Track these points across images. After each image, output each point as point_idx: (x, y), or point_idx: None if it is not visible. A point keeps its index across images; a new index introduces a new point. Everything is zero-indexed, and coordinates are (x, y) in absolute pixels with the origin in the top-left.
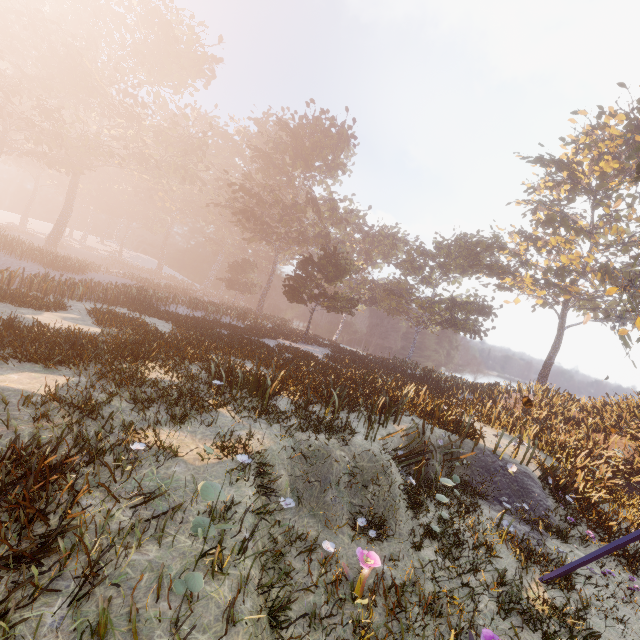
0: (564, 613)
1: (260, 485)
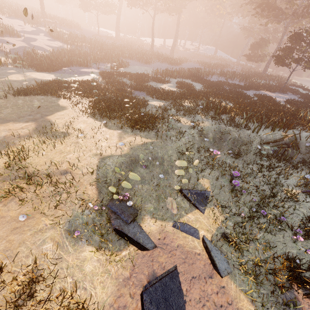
0: (293, 195)
1: (199, 133)
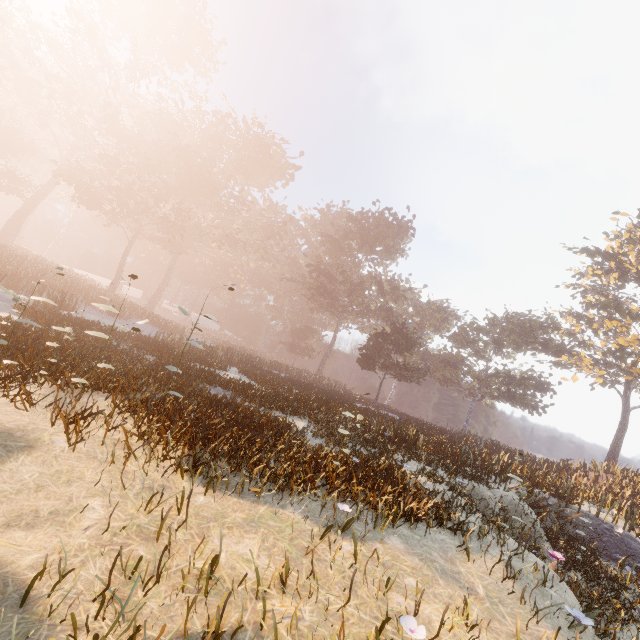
0: None
1: None
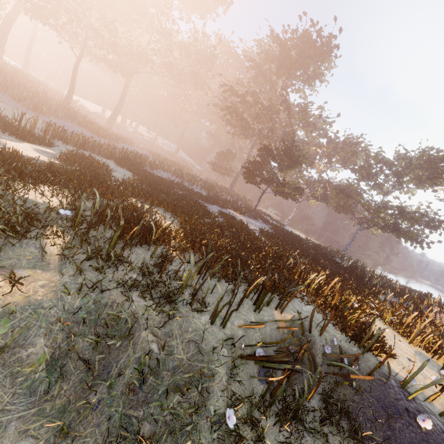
0: None
1: None
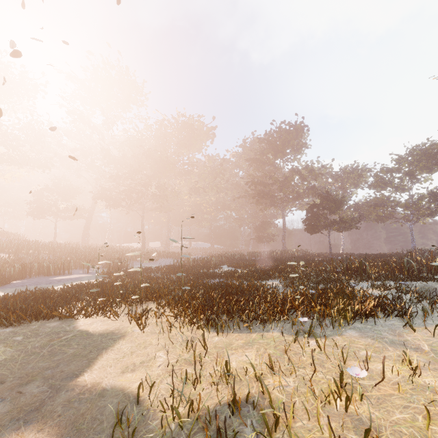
0: None
1: None
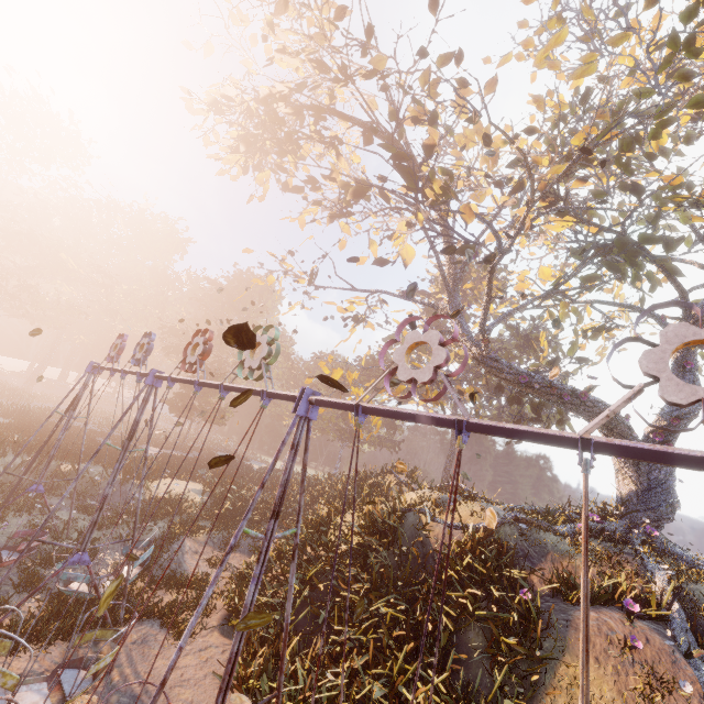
0: None
1: None
